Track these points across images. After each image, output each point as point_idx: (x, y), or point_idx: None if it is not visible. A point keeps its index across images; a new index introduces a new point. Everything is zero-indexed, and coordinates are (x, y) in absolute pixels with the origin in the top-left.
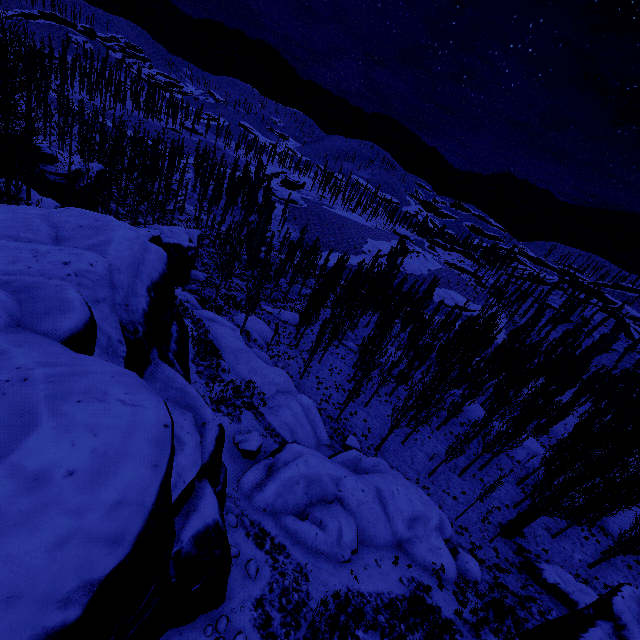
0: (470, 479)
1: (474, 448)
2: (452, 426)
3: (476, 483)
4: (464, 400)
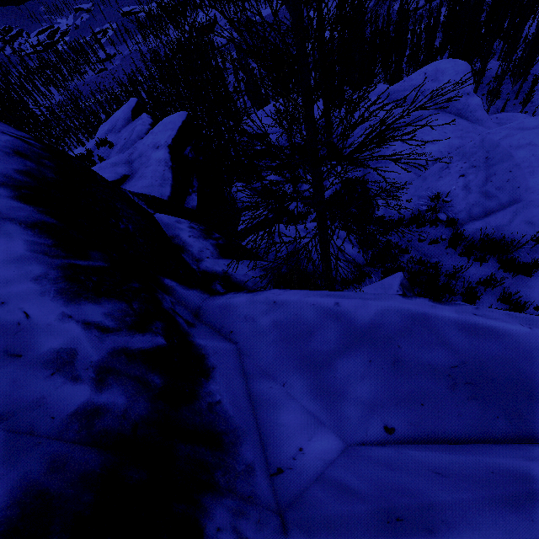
0: (512, 108)
1: (506, 91)
2: (481, 91)
3: (517, 107)
4: (484, 63)
